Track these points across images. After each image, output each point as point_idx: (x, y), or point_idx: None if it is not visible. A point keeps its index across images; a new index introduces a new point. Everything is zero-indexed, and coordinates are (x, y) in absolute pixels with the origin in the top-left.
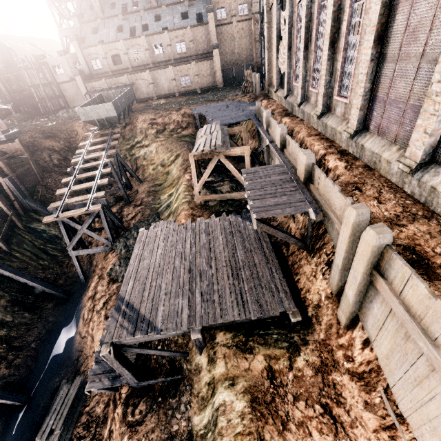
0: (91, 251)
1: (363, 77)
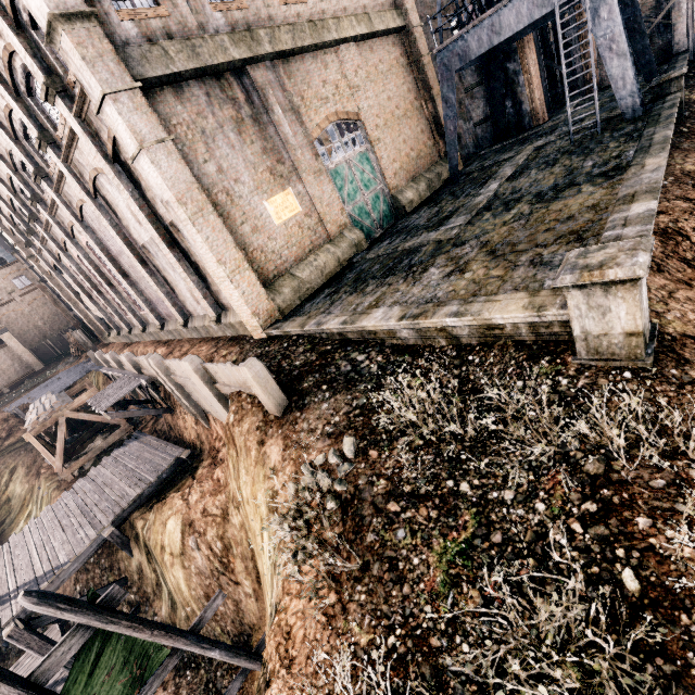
0: None
1: (136, 295)
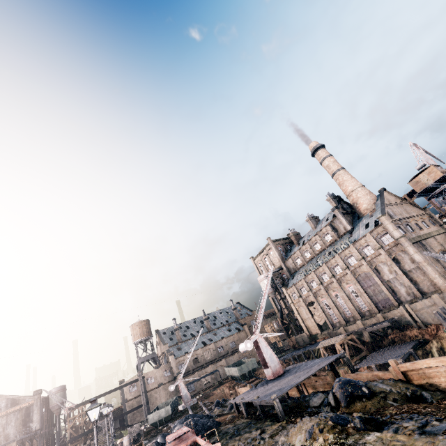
0: None
1: (369, 301)
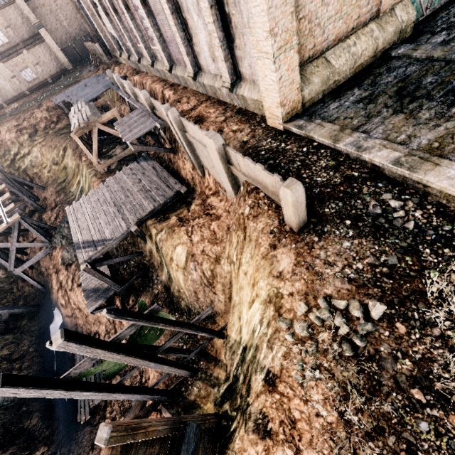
0: (34, 260)
1: (151, 29)
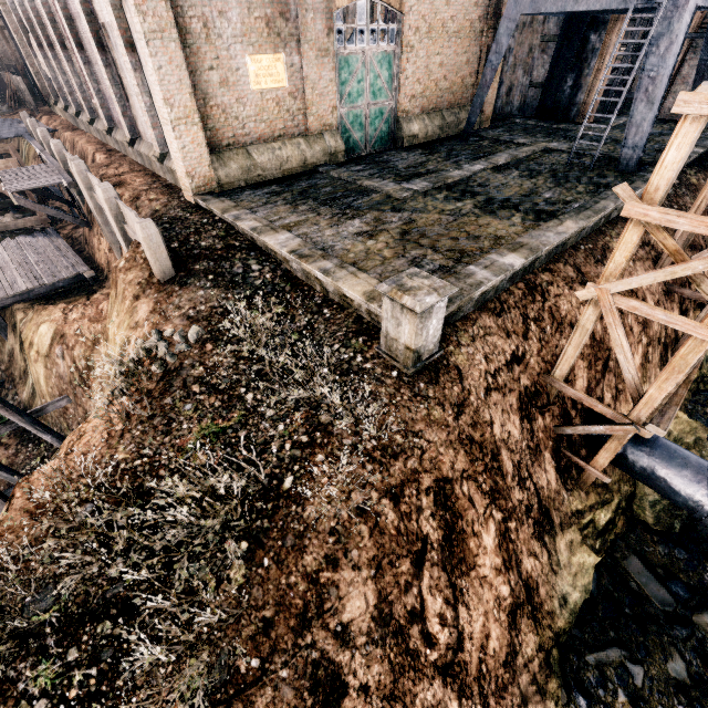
0: None
1: (88, 78)
